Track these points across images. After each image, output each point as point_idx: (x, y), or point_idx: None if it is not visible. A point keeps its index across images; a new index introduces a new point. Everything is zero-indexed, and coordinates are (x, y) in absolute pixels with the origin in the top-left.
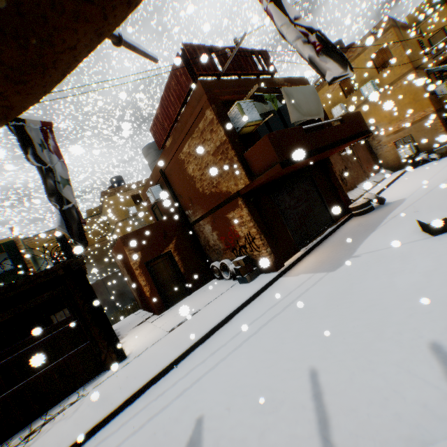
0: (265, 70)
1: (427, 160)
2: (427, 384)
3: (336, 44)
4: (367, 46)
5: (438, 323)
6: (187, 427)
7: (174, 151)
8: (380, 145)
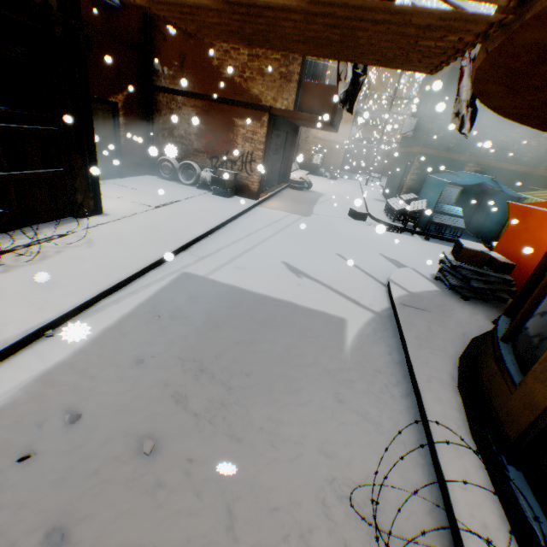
0: None
1: (323, 175)
2: (384, 261)
3: None
4: None
5: (378, 248)
6: (278, 265)
7: None
8: (306, 141)
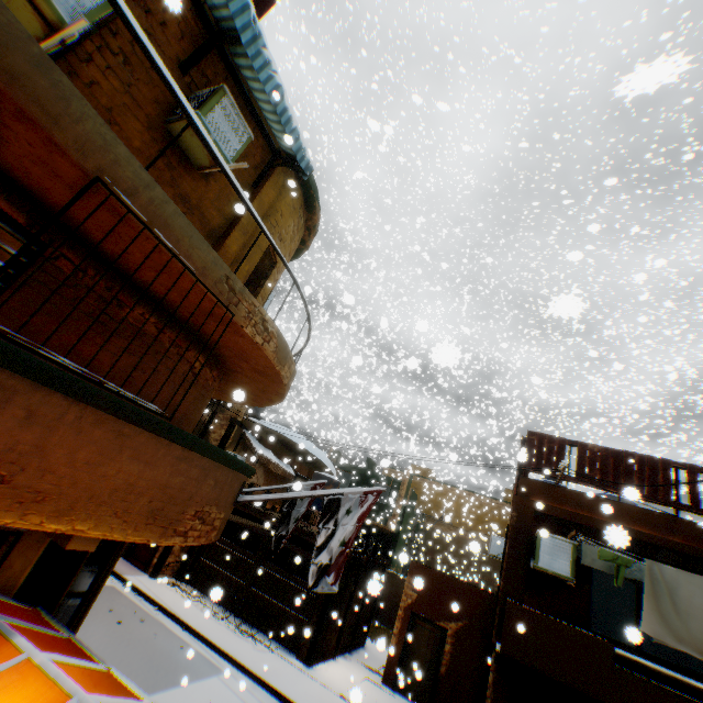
0: (698, 506)
1: None
2: None
3: None
4: None
5: None
6: None
7: None
8: None
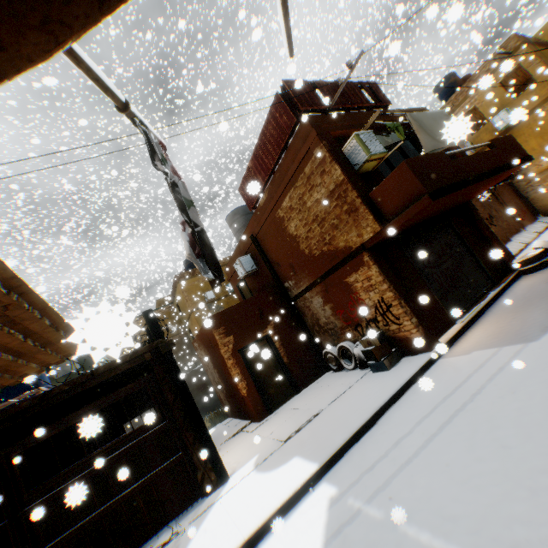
0: (377, 102)
1: None
2: None
3: (447, 77)
4: (492, 71)
5: None
6: None
7: (270, 208)
8: (530, 186)
